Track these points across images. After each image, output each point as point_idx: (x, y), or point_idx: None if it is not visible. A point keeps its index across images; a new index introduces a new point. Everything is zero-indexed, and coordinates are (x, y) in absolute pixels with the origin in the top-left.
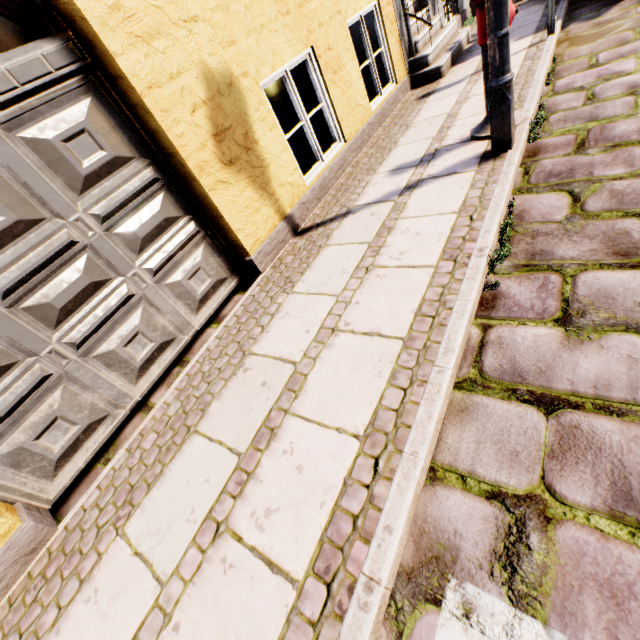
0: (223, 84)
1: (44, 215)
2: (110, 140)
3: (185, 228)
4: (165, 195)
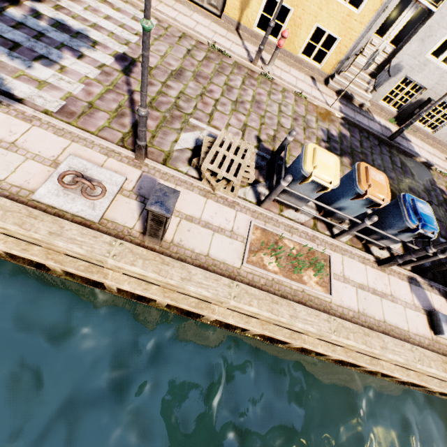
0: None
1: None
2: None
3: None
4: None
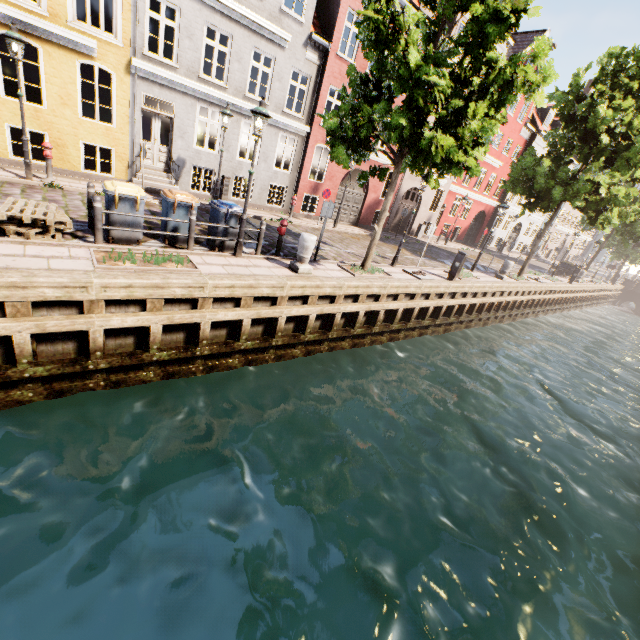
0: None
1: None
2: None
3: None
4: None
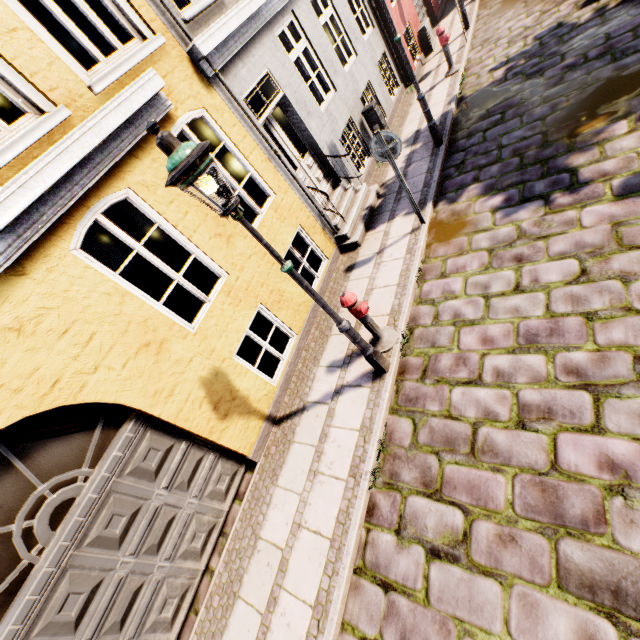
0: (213, 377)
1: (142, 503)
2: (162, 443)
3: (208, 459)
4: (194, 449)
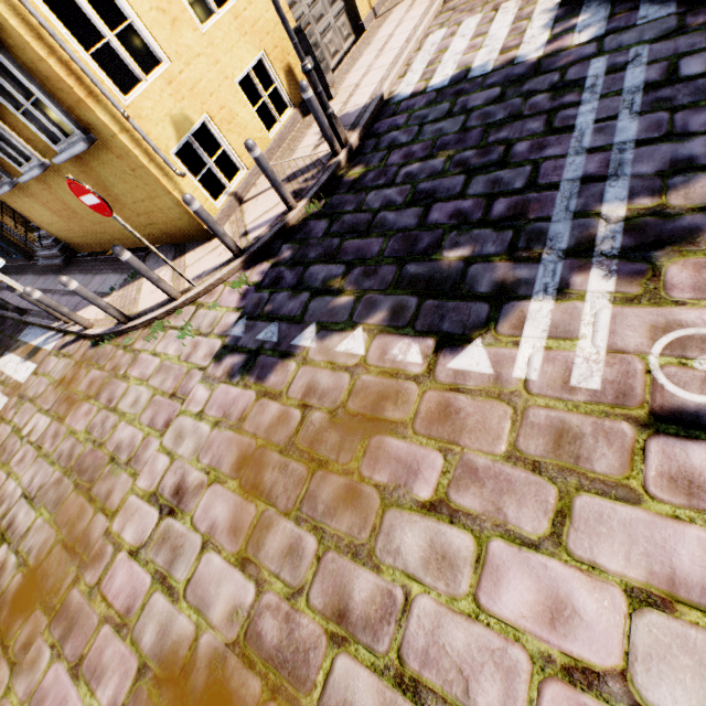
0: None
1: None
2: None
3: (340, 4)
4: None
